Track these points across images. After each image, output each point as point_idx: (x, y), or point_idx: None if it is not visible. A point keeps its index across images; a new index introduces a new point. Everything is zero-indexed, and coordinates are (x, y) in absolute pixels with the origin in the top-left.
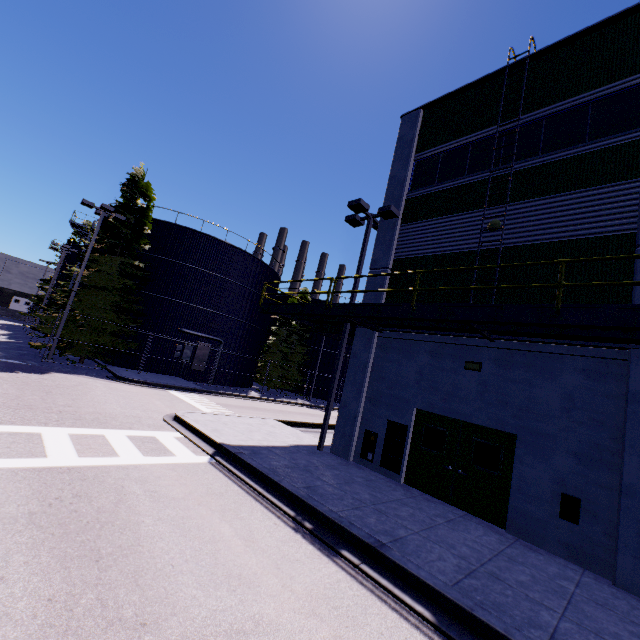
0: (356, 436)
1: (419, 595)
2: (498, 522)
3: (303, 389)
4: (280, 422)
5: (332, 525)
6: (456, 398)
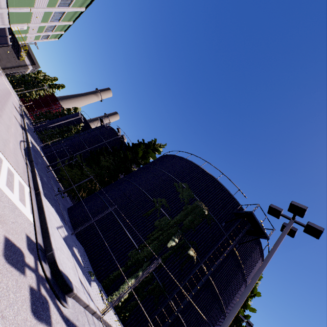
0: None
1: None
2: None
3: None
4: None
5: None
6: None
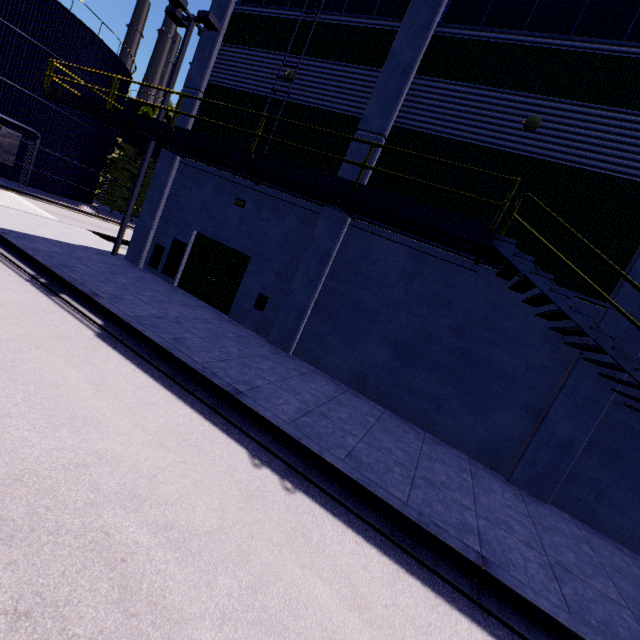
0: (148, 248)
1: (106, 318)
2: (227, 312)
3: None
4: (91, 232)
5: (65, 283)
6: (224, 227)
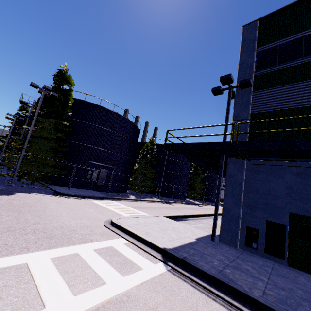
0: (239, 231)
1: None
2: None
3: (152, 191)
4: (167, 218)
5: None
6: None
